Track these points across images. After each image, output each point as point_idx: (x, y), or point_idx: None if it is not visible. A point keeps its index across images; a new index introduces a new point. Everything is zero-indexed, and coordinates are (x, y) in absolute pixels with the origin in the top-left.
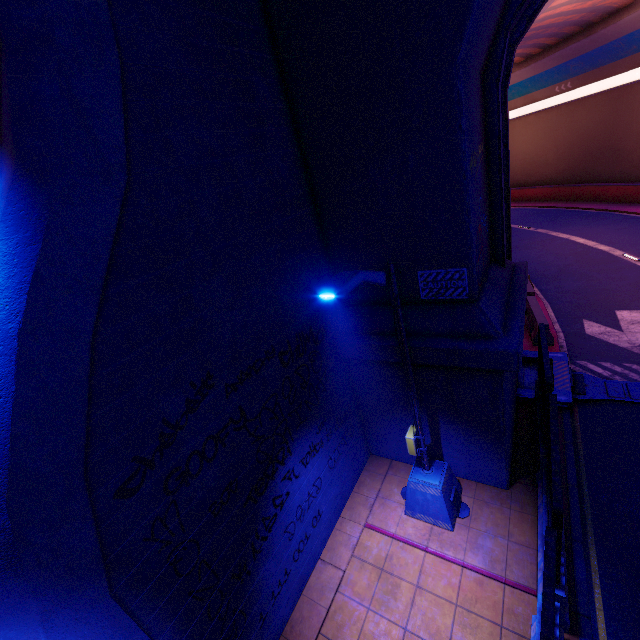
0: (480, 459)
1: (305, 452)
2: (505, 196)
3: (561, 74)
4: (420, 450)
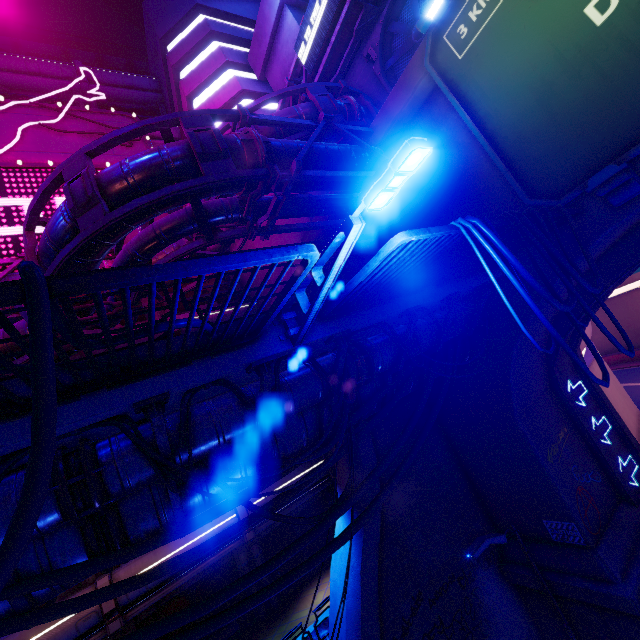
0: None
1: None
2: (623, 436)
3: None
4: None
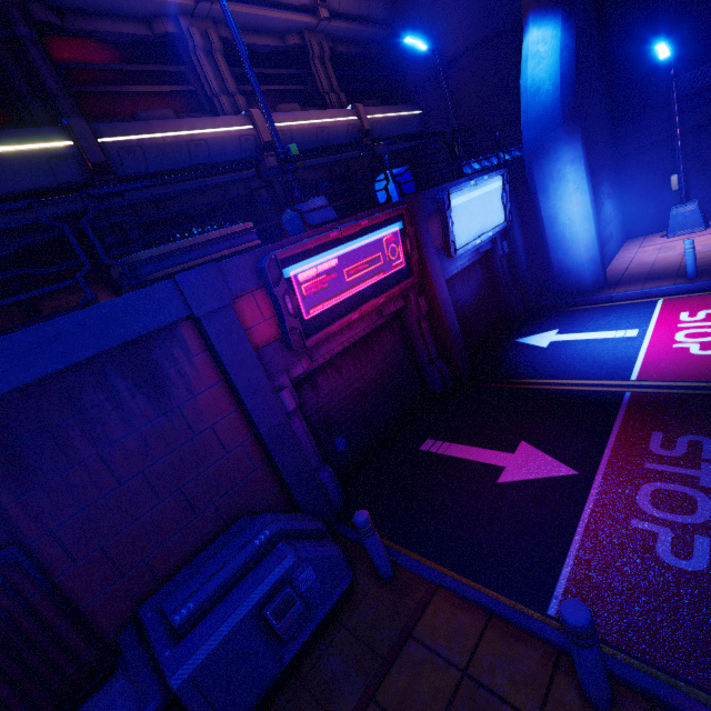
0: None
1: (607, 191)
2: None
3: None
4: (680, 187)
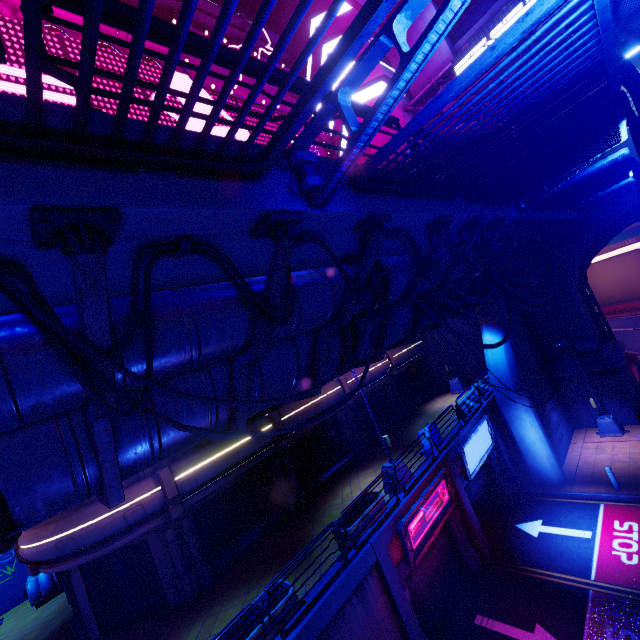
0: (626, 412)
1: (551, 407)
2: (602, 317)
3: (625, 236)
4: (597, 406)
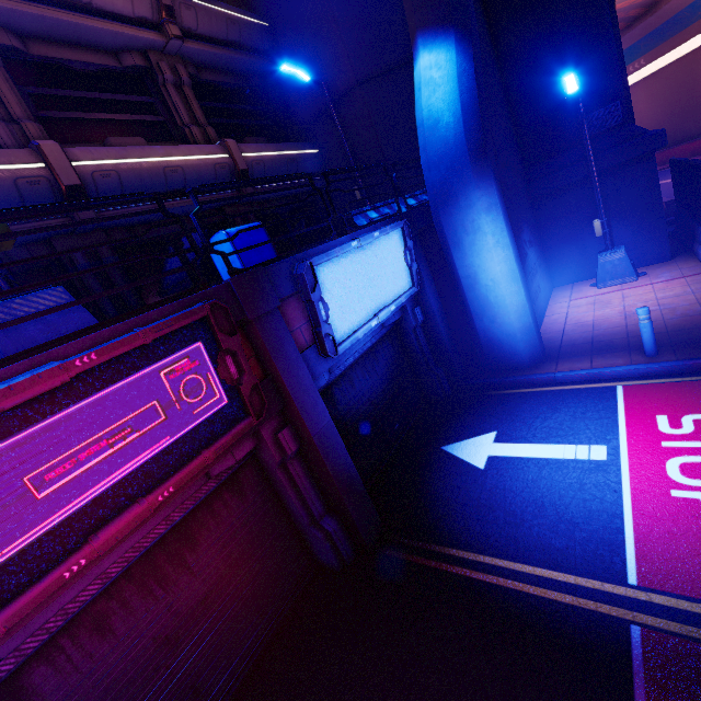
0: (646, 242)
1: (528, 239)
2: None
3: (633, 54)
4: (604, 232)
